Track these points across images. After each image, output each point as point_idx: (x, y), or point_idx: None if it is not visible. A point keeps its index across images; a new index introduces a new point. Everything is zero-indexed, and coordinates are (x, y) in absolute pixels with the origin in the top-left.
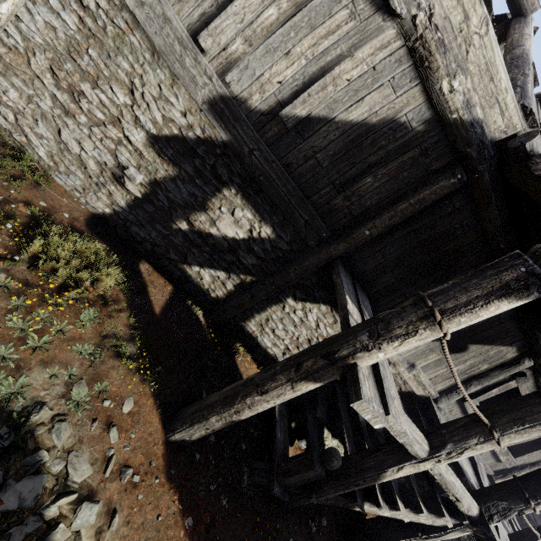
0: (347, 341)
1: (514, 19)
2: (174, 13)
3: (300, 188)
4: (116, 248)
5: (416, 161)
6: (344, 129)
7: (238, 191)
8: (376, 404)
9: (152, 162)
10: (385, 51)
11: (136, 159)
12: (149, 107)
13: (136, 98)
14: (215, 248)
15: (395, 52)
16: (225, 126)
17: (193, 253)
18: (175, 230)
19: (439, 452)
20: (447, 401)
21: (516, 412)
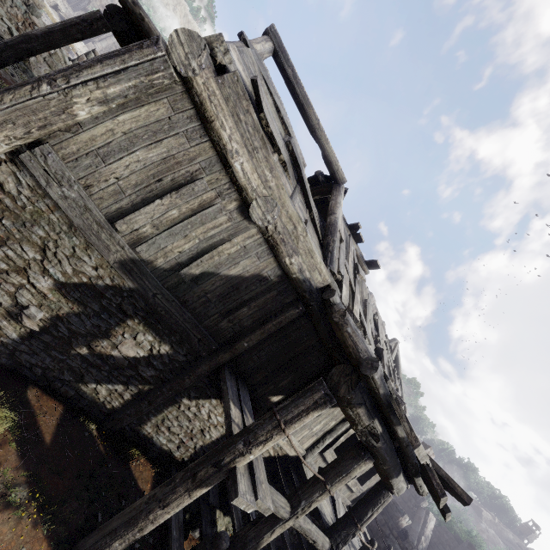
0: (230, 451)
1: (334, 185)
2: (95, 206)
3: (194, 316)
4: (0, 381)
5: (275, 298)
6: (227, 280)
7: (141, 321)
8: (249, 494)
9: (57, 302)
10: (251, 240)
11: (39, 300)
12: (60, 263)
13: (48, 256)
14: (116, 367)
15: (257, 240)
16: (133, 278)
17: (91, 372)
18: (73, 355)
19: (297, 510)
20: (312, 455)
21: (338, 467)
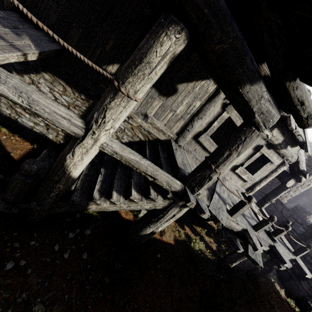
0: None
1: None
2: None
3: None
4: None
5: None
6: None
7: None
8: None
9: None
10: None
11: None
12: None
13: None
14: None
15: None
16: None
17: None
18: None
19: (90, 124)
20: (183, 138)
21: (129, 58)
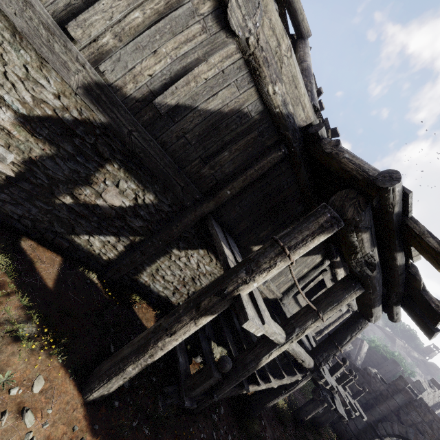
0: (232, 280)
1: (298, 40)
2: None
3: (175, 162)
4: None
5: (256, 139)
6: (205, 116)
7: (121, 166)
8: (257, 319)
9: (24, 141)
10: (229, 60)
11: (4, 138)
12: (14, 87)
13: None
14: (103, 217)
15: (236, 62)
16: (103, 109)
17: (80, 223)
18: (58, 205)
19: (291, 336)
20: (287, 298)
21: (329, 298)
